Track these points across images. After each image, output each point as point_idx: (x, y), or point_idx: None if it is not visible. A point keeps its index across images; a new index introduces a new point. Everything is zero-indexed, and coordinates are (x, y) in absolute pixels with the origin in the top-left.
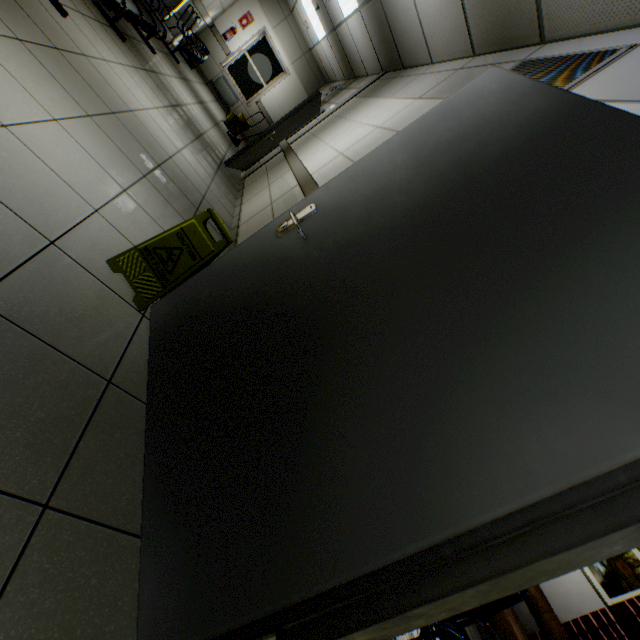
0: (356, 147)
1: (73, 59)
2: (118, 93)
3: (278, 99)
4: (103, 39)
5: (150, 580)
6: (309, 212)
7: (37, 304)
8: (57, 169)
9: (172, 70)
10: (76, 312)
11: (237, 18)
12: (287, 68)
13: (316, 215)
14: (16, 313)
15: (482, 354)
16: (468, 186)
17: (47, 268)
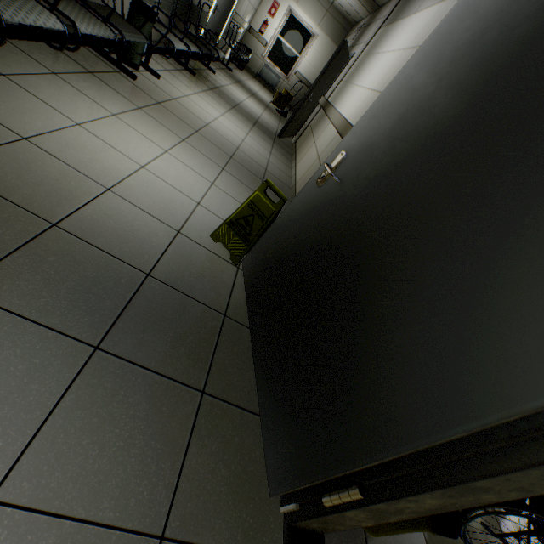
0: (386, 78)
1: (168, 105)
2: (197, 116)
3: (312, 62)
4: (182, 81)
5: (269, 443)
6: (340, 159)
7: (178, 272)
8: (173, 183)
9: (228, 79)
10: (198, 273)
11: (266, 11)
12: (314, 31)
13: (346, 159)
14: (168, 279)
15: (522, 250)
16: (493, 82)
17: (179, 249)
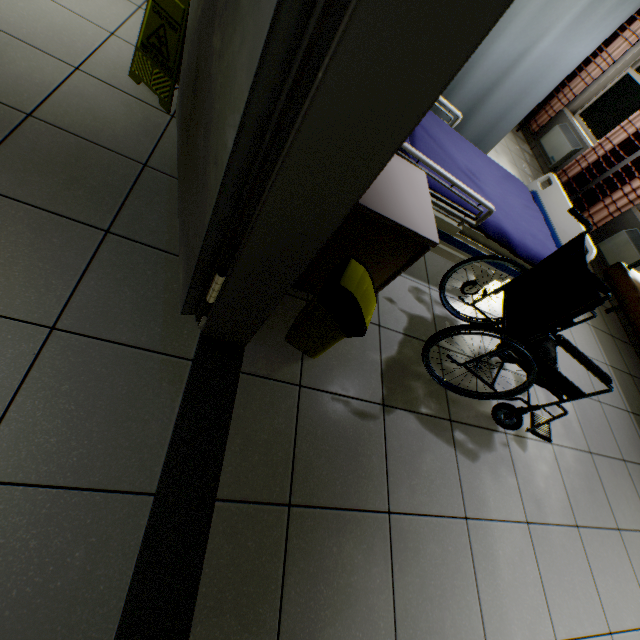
0: None
1: None
2: None
3: None
4: None
5: (181, 273)
6: None
7: (75, 116)
8: (68, 5)
9: None
10: (108, 119)
11: None
12: None
13: None
14: (61, 123)
15: None
16: None
17: (77, 89)
